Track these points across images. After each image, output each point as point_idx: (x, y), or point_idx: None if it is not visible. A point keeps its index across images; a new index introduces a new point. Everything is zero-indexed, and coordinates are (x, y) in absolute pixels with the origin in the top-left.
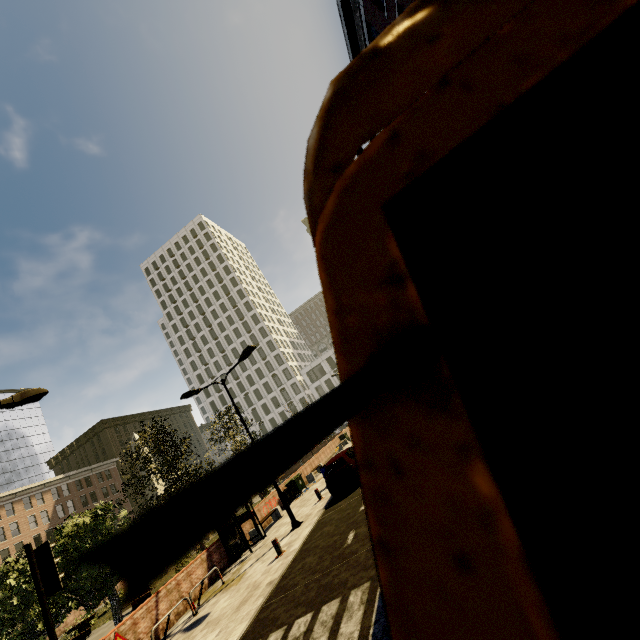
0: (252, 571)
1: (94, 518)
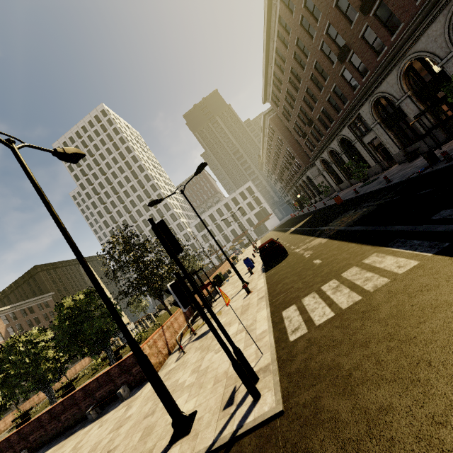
0: (229, 307)
1: (86, 296)
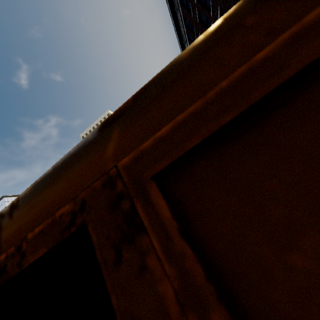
0: None
1: None
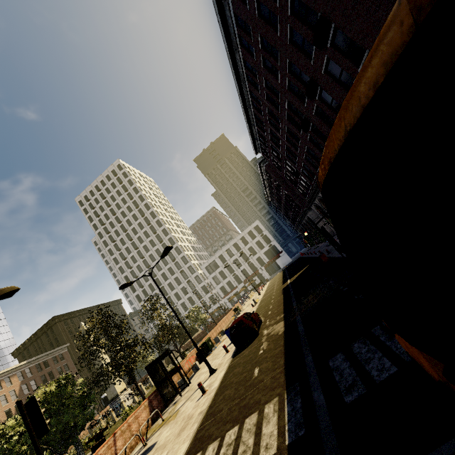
0: (184, 408)
1: (58, 386)
